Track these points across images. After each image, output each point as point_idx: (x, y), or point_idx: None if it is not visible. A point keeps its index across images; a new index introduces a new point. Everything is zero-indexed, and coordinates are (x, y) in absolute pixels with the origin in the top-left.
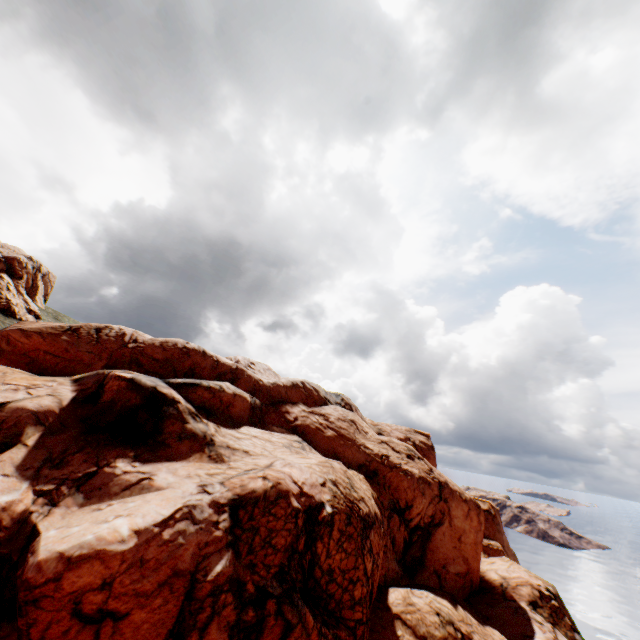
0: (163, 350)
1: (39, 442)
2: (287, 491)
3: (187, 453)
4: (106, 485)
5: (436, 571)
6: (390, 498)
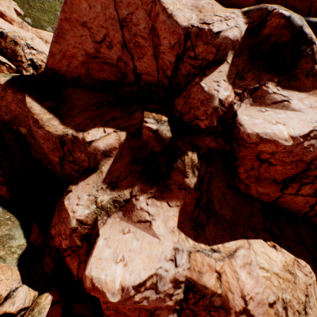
0: None
1: (232, 62)
2: None
3: (308, 88)
4: (262, 97)
5: None
6: None
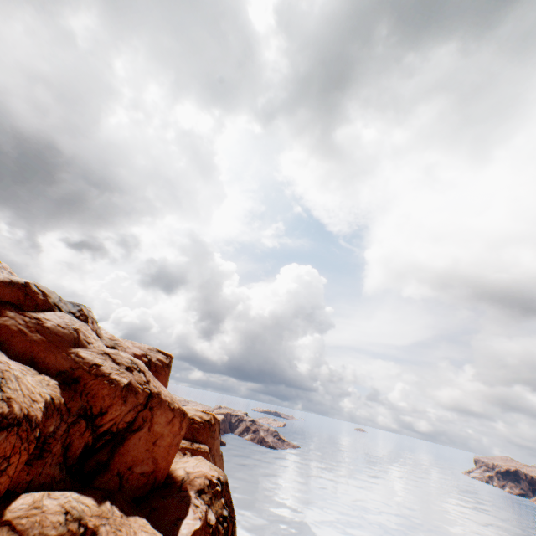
0: None
1: None
2: None
3: None
4: None
5: (120, 473)
6: (83, 405)
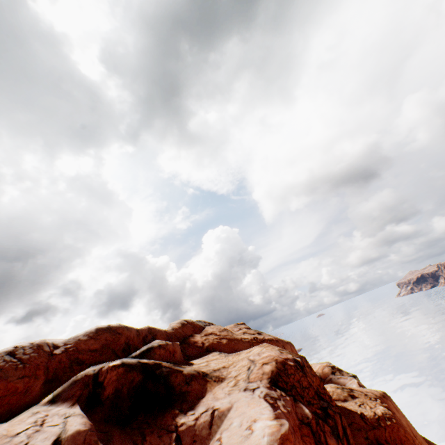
0: (95, 340)
1: None
2: (283, 360)
3: (203, 388)
4: (195, 436)
5: None
6: None
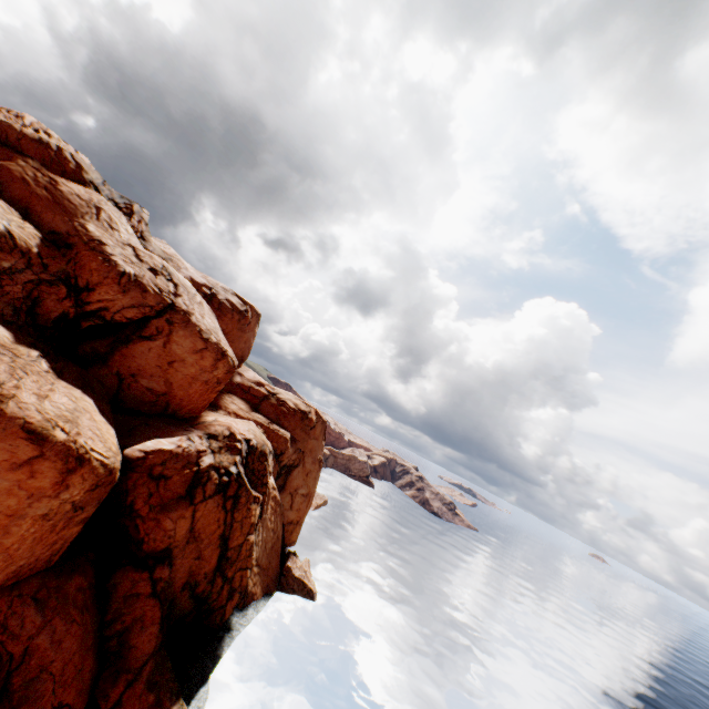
0: None
1: None
2: None
3: None
4: None
5: (121, 375)
6: (66, 270)
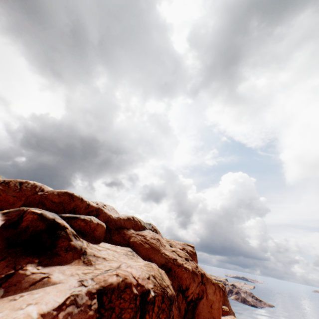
0: (59, 197)
1: None
2: (130, 283)
3: (70, 260)
4: (19, 282)
5: None
6: (178, 284)
